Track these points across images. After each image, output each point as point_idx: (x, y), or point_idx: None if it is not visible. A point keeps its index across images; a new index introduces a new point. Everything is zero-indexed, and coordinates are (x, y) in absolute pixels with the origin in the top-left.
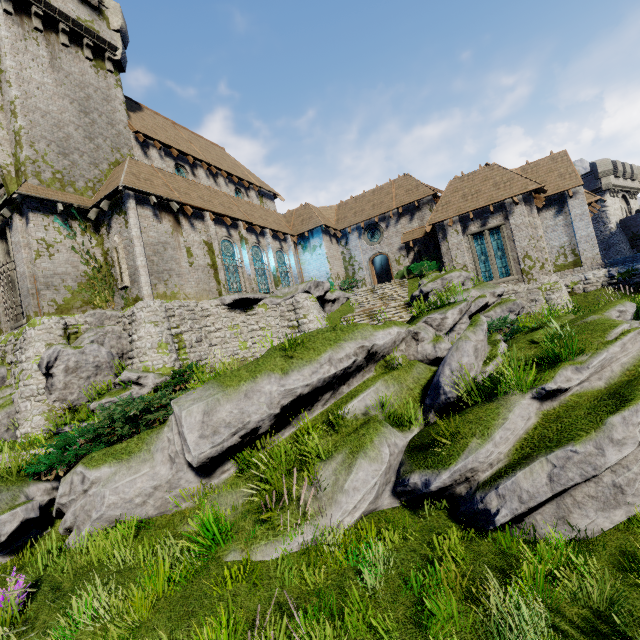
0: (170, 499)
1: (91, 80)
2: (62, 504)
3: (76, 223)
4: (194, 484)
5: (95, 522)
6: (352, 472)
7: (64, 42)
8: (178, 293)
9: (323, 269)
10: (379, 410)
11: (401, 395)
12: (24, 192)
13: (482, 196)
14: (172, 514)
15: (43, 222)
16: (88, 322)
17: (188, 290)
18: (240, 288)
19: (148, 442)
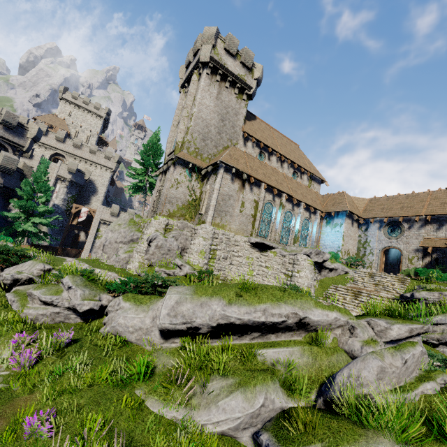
0: (144, 339)
1: (232, 104)
2: (108, 310)
3: (195, 174)
4: (157, 339)
5: (111, 327)
6: (228, 396)
7: (227, 86)
8: (226, 226)
9: (336, 243)
10: (285, 368)
11: (310, 368)
12: (178, 156)
13: None
14: (141, 348)
15: (181, 171)
16: (178, 225)
17: (232, 226)
18: (267, 235)
19: (151, 302)
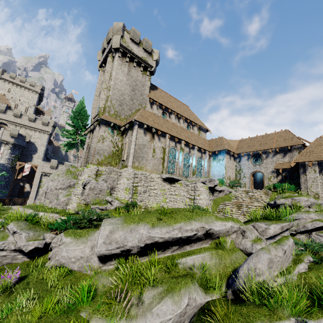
0: (85, 266)
1: (139, 78)
2: (52, 246)
3: (116, 131)
4: (96, 264)
5: (56, 261)
6: (160, 303)
7: (134, 65)
8: (143, 167)
9: (221, 172)
10: (200, 270)
11: (218, 267)
12: (102, 118)
13: None
14: (83, 274)
15: (105, 129)
16: (106, 171)
17: (148, 167)
18: (173, 172)
19: (89, 234)
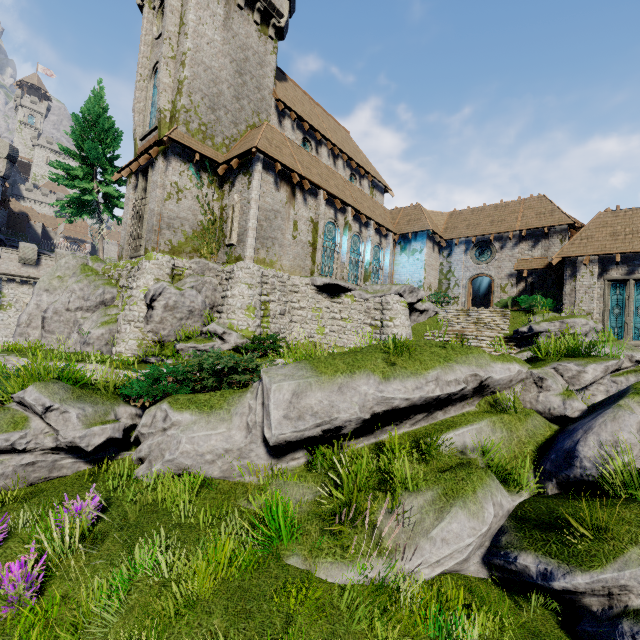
0: (236, 467)
1: (253, 43)
2: (141, 433)
3: (206, 175)
4: (262, 461)
5: (166, 463)
6: (444, 519)
7: (240, 4)
8: (275, 262)
9: (417, 275)
10: (479, 454)
11: (509, 445)
12: (173, 137)
13: (639, 239)
14: (234, 482)
15: (180, 168)
16: (192, 268)
17: (285, 262)
18: (331, 273)
19: (229, 402)
